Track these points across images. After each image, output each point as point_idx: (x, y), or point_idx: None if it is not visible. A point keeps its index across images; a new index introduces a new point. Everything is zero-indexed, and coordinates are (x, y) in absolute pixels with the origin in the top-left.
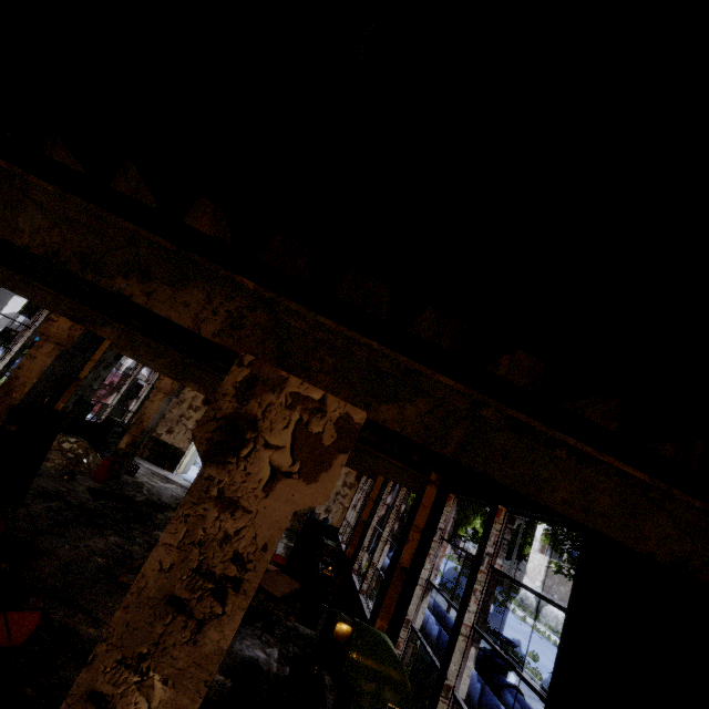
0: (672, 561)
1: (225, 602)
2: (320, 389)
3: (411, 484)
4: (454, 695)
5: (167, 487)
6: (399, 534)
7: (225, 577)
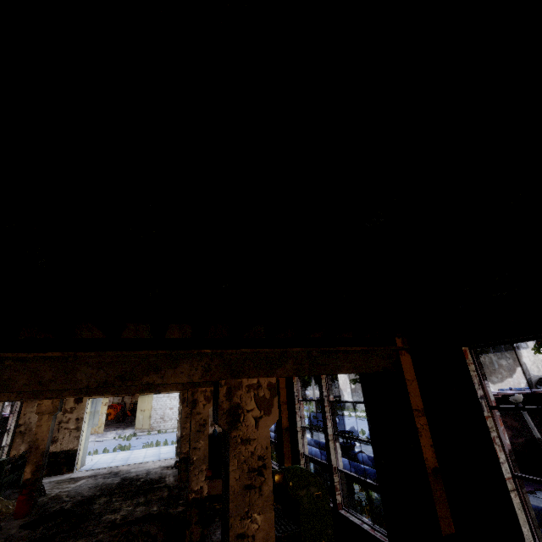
0: (383, 369)
1: (264, 475)
2: (252, 377)
3: None
4: (339, 469)
5: (80, 485)
6: None
7: (259, 467)
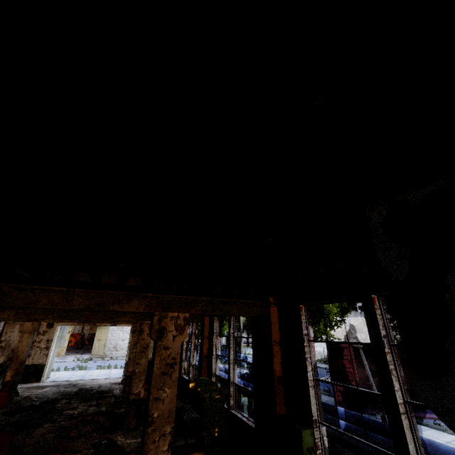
0: (259, 315)
1: (174, 368)
2: (175, 312)
3: (198, 320)
4: (234, 383)
5: (46, 391)
6: (197, 346)
7: (172, 363)
